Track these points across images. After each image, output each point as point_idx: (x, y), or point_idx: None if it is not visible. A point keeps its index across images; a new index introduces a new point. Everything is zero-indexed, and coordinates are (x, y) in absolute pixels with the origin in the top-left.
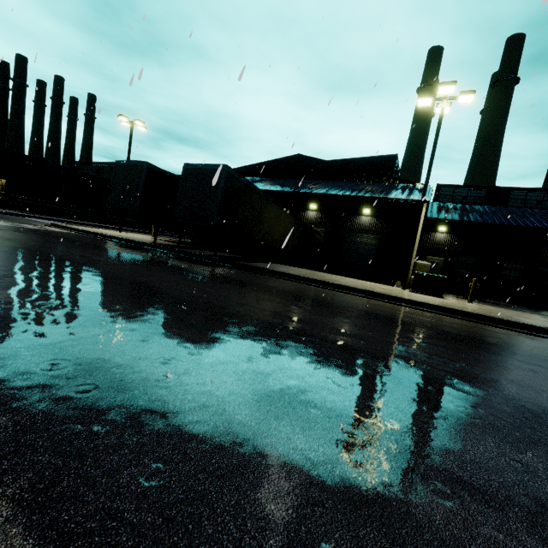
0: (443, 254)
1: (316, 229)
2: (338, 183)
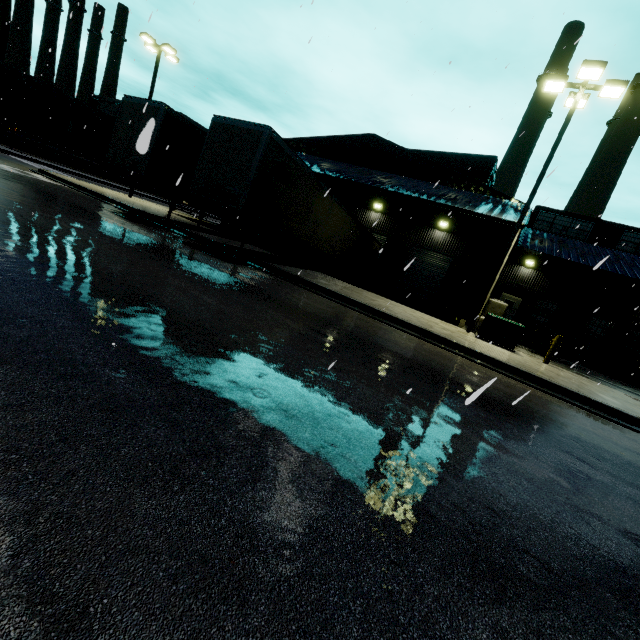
0: (523, 294)
1: (376, 237)
2: (415, 182)
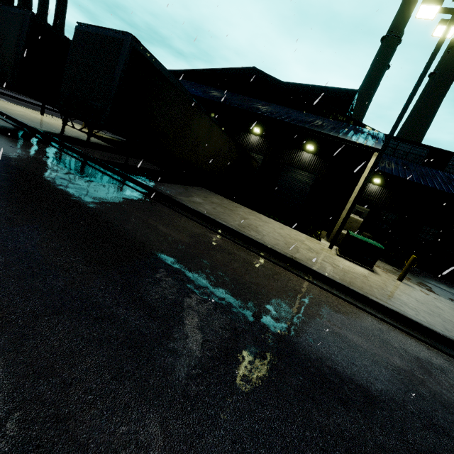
0: (370, 206)
1: (255, 156)
2: (288, 110)
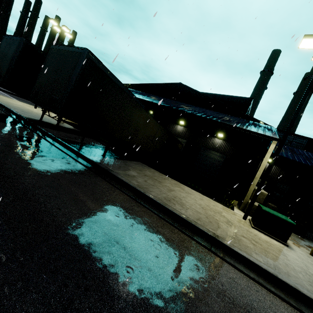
0: (267, 179)
1: (180, 140)
2: (204, 109)
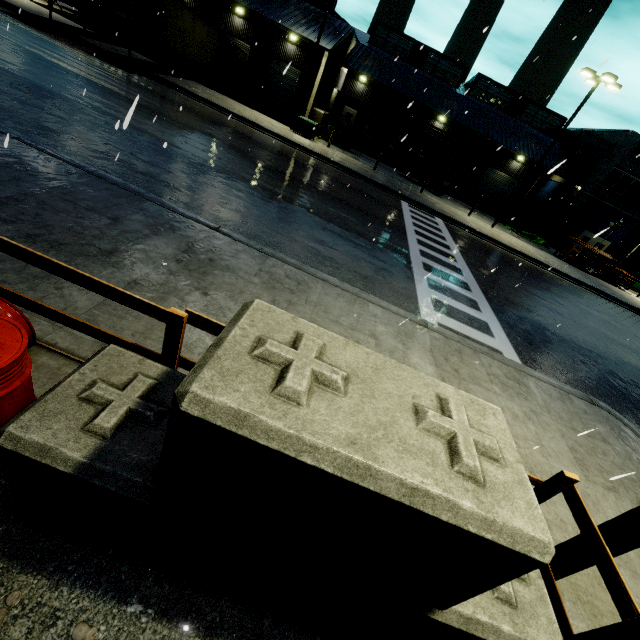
0: (358, 107)
1: (242, 45)
2: None
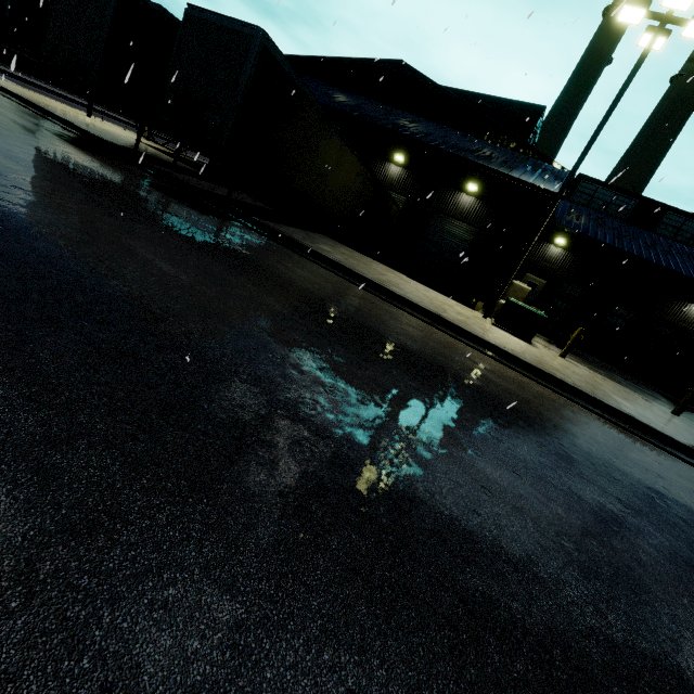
0: (548, 276)
1: (394, 196)
2: (446, 130)
